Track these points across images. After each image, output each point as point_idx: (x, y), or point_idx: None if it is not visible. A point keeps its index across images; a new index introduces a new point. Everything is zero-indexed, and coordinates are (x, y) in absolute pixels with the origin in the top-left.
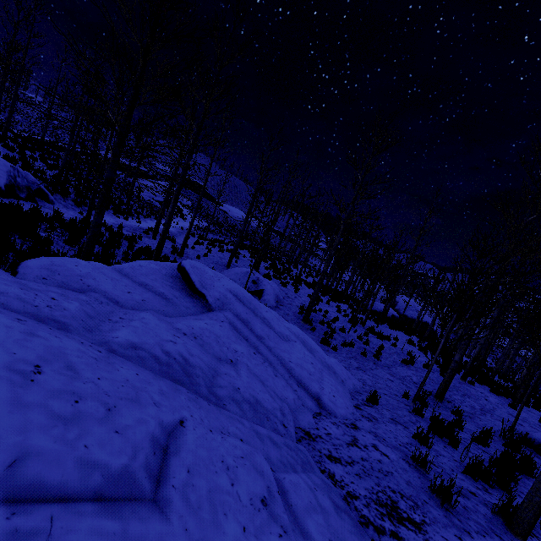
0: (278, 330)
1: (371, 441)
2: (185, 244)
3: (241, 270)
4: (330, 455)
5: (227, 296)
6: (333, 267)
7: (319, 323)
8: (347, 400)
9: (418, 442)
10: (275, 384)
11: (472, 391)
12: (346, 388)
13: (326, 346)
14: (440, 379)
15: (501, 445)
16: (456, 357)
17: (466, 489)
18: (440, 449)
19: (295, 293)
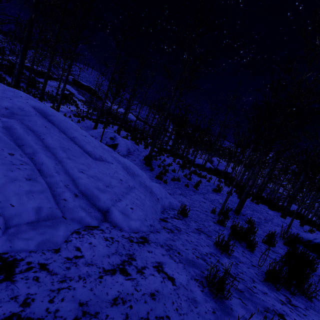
0: (89, 149)
1: (157, 259)
2: (58, 110)
3: (102, 130)
4: (15, 315)
5: (25, 109)
6: (174, 138)
7: (157, 166)
8: (151, 213)
9: (219, 250)
10: (8, 186)
11: (258, 208)
12: (158, 204)
13: (160, 180)
14: (238, 200)
15: (282, 244)
16: (250, 182)
17: (272, 310)
18: (239, 255)
19: (144, 149)
